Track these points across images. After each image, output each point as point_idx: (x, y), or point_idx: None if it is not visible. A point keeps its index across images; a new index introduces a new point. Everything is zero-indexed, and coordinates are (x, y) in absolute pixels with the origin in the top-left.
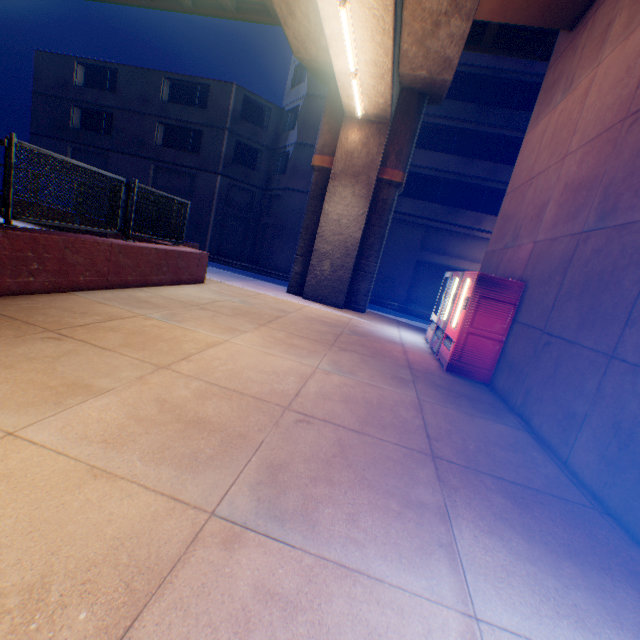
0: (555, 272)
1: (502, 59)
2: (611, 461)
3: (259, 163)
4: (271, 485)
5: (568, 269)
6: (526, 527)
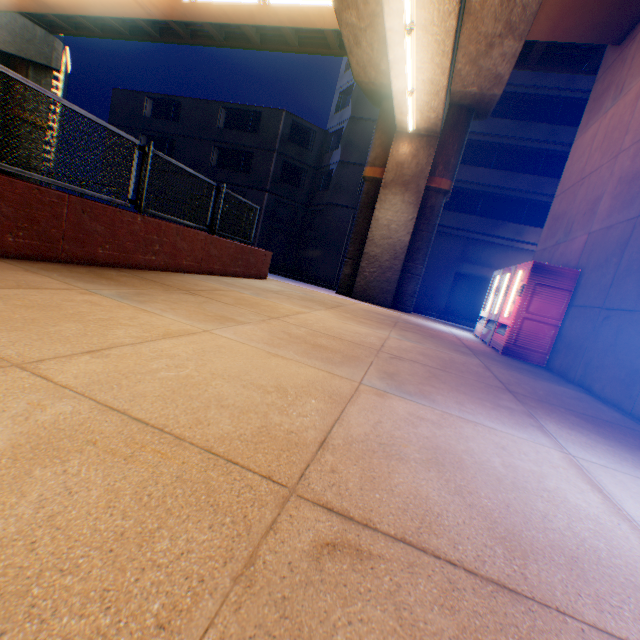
0: (611, 255)
1: (543, 77)
2: None
3: (303, 181)
4: (391, 380)
5: (625, 250)
6: (600, 433)
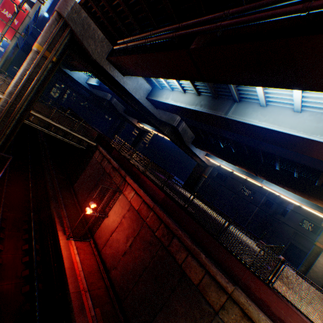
0: None
1: None
2: None
3: (271, 206)
4: None
5: None
6: None
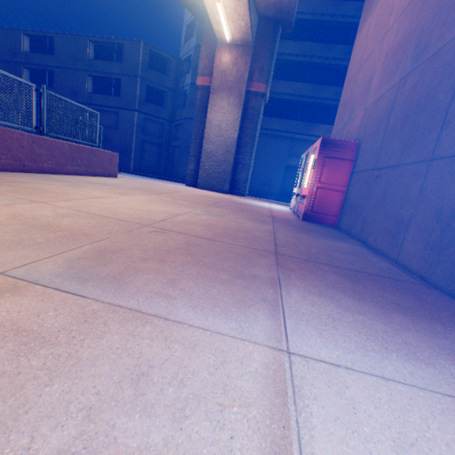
0: (381, 121)
1: (339, 7)
2: (436, 244)
3: (166, 102)
4: (93, 260)
5: (391, 113)
6: (358, 293)
